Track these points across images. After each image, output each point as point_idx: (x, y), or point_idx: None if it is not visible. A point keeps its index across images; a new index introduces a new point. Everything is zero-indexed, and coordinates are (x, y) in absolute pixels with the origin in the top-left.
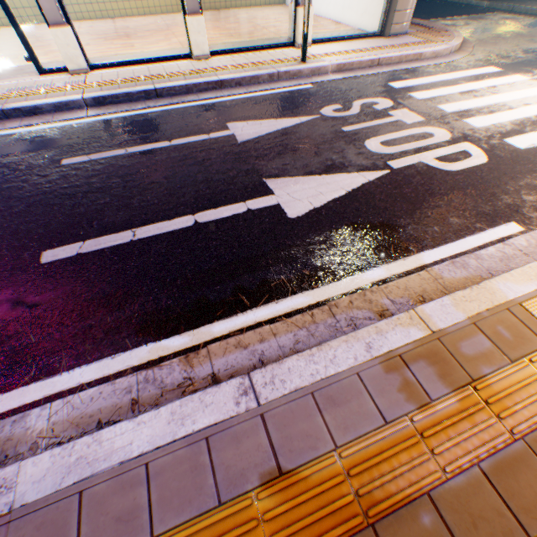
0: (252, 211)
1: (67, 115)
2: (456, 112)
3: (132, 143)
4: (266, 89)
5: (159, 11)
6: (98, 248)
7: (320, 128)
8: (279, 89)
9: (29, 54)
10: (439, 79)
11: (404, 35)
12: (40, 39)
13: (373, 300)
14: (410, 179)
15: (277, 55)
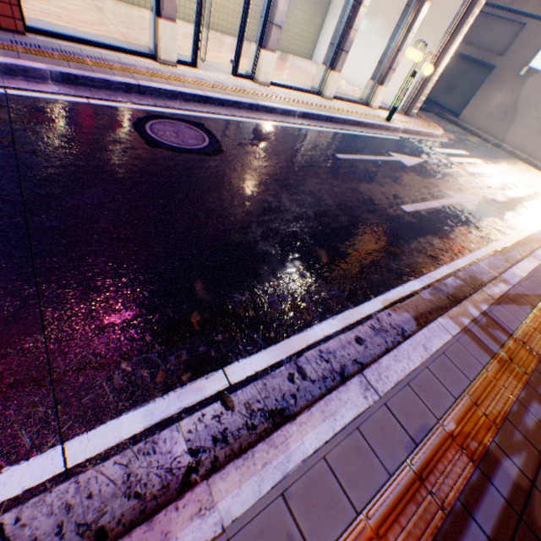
0: (454, 204)
1: (289, 119)
2: (474, 173)
3: (357, 153)
4: (379, 134)
5: (231, 33)
6: (419, 209)
7: (432, 167)
8: (386, 136)
9: (237, 61)
10: (450, 152)
11: (413, 117)
12: None
13: (524, 243)
14: (490, 201)
15: (366, 111)
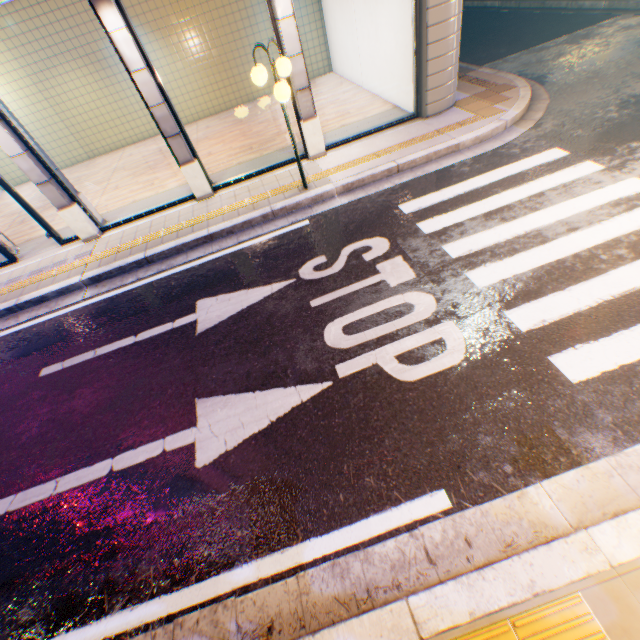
0: (166, 454)
1: (69, 298)
2: (464, 255)
3: (105, 340)
4: (258, 234)
5: (197, 118)
6: (23, 505)
7: (287, 303)
8: (272, 232)
9: (49, 232)
10: (469, 186)
11: (451, 108)
12: (84, 184)
13: (221, 622)
14: (351, 397)
15: (283, 178)
